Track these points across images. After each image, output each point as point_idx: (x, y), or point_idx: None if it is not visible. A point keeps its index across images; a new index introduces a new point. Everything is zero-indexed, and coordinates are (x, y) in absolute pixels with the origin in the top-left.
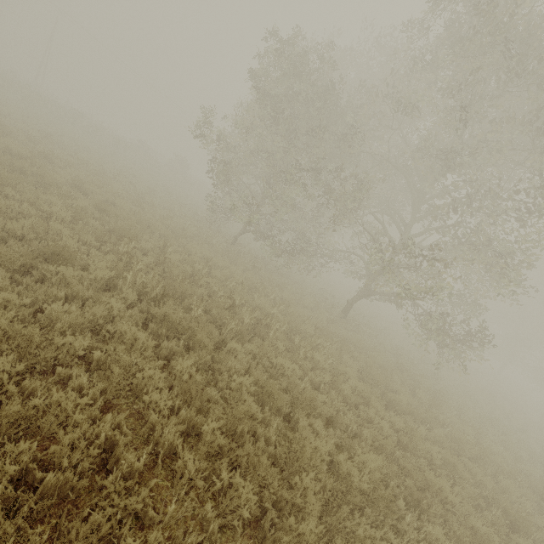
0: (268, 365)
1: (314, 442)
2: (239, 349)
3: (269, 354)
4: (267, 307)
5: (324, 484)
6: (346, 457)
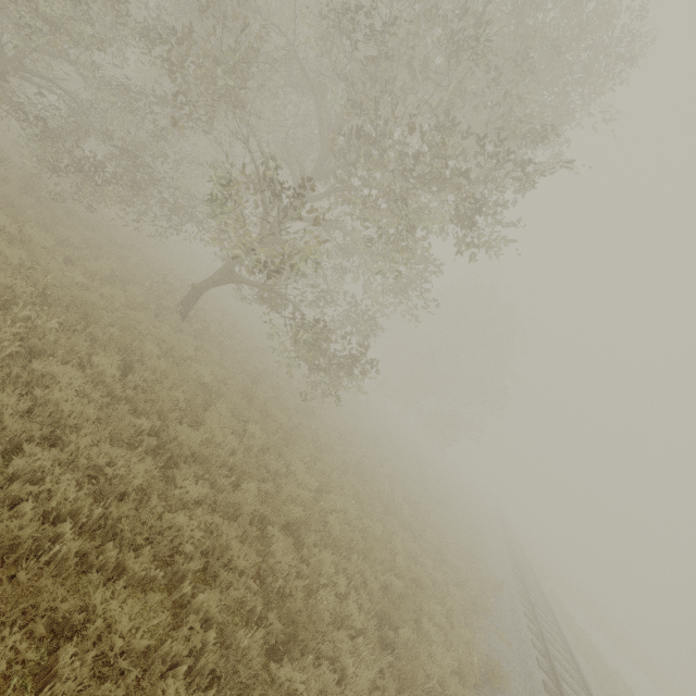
0: None
1: None
2: None
3: None
4: None
5: None
6: None
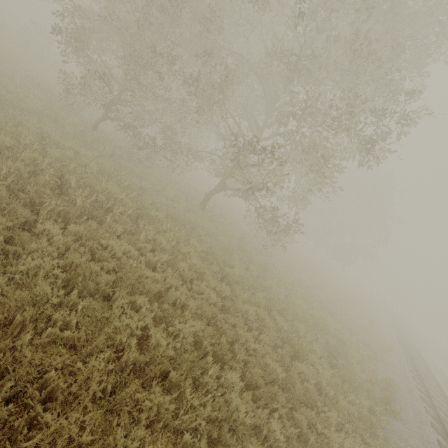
0: (96, 248)
1: (126, 319)
2: (54, 230)
3: (98, 236)
4: (115, 192)
5: (127, 358)
6: (156, 330)
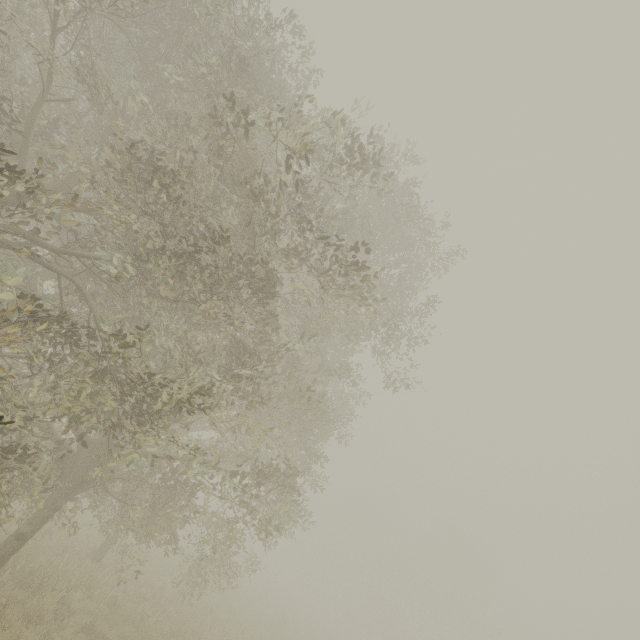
0: None
1: None
2: None
3: None
4: None
5: None
6: None
